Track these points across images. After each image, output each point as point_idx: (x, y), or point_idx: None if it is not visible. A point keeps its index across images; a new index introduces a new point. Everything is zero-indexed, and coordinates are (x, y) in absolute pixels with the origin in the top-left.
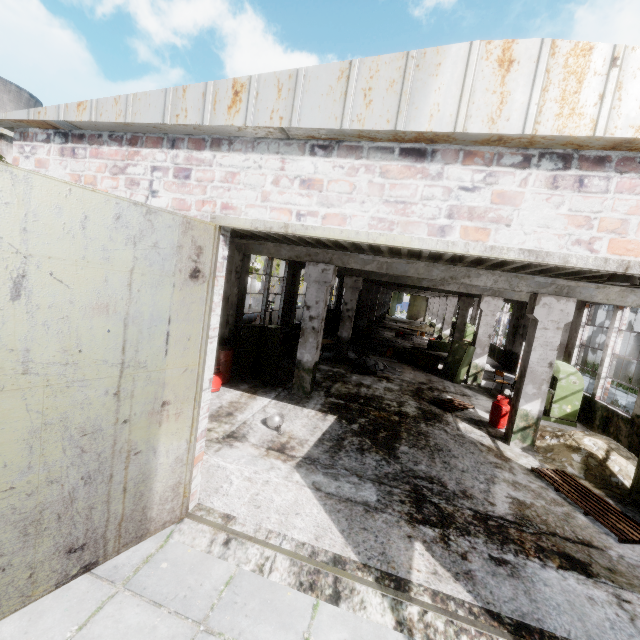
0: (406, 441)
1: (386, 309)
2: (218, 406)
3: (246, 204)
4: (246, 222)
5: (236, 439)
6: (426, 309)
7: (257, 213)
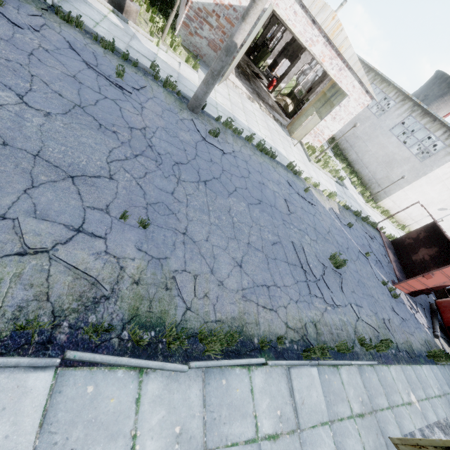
0: (252, 82)
1: None
2: None
3: (281, 8)
4: (279, 13)
5: None
6: None
7: (282, 12)
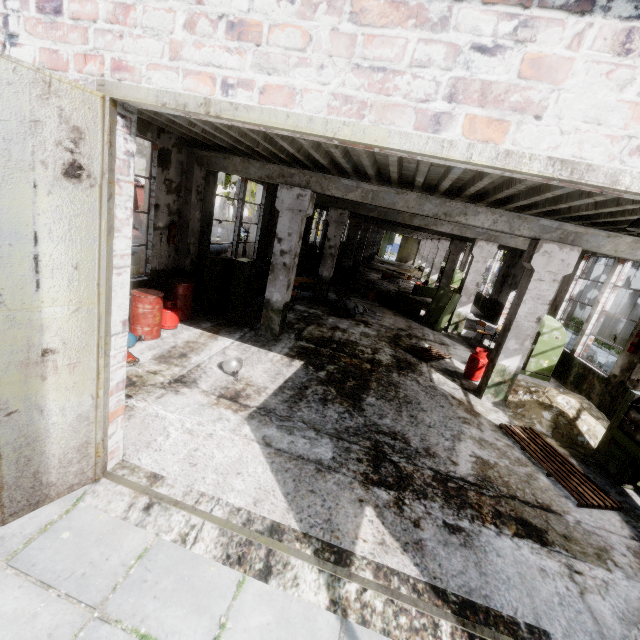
0: (374, 392)
1: (376, 249)
2: (171, 346)
3: (147, 63)
4: (149, 94)
5: (184, 384)
6: (417, 252)
7: (164, 79)
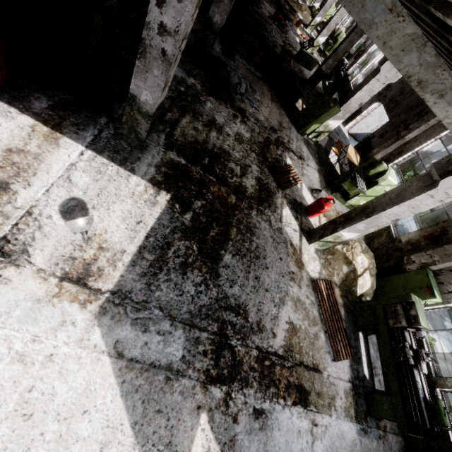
0: (232, 244)
1: None
2: None
3: None
4: None
5: (8, 260)
6: None
7: None
